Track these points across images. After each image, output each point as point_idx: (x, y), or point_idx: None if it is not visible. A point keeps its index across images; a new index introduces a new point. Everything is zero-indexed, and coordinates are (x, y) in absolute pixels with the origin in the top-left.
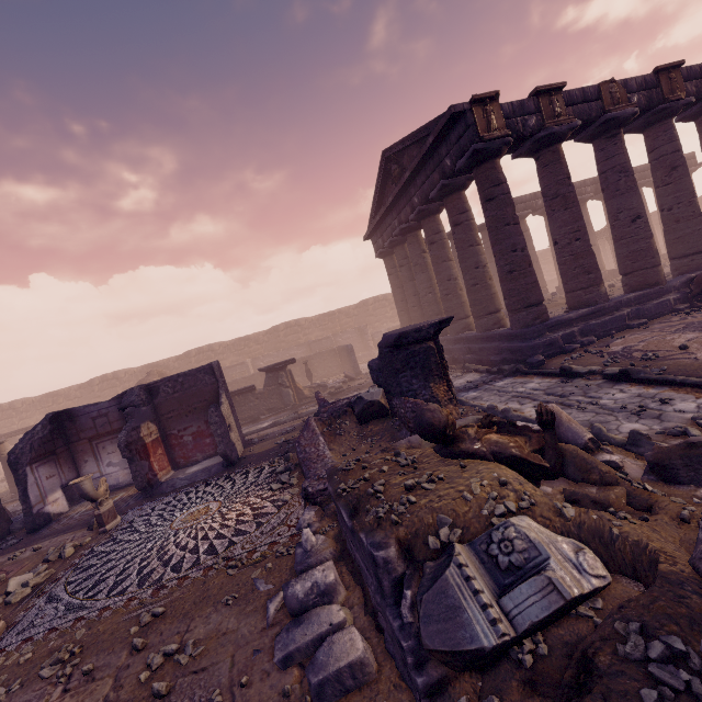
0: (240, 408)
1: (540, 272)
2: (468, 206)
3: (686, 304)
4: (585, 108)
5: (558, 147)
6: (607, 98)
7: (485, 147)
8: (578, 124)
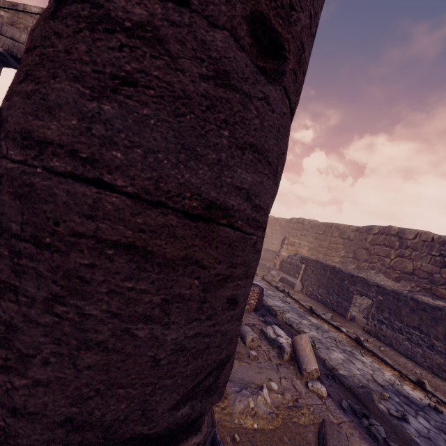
0: None
1: None
2: None
3: None
4: None
5: None
6: None
7: None
8: None
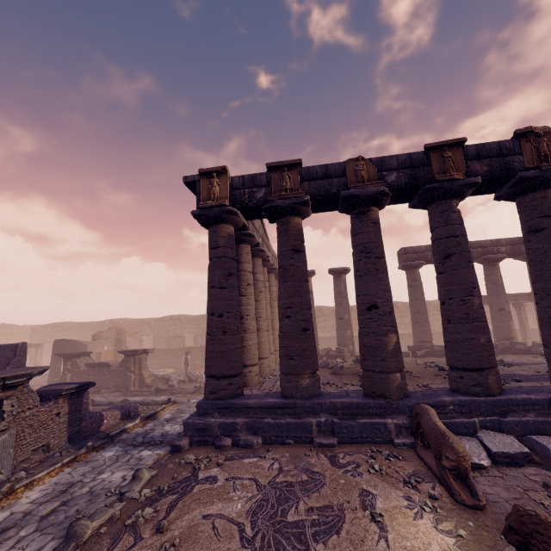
0: (97, 377)
1: (424, 325)
2: (243, 258)
3: (412, 438)
4: (325, 183)
5: (289, 219)
6: (352, 174)
7: (202, 213)
8: (306, 199)
